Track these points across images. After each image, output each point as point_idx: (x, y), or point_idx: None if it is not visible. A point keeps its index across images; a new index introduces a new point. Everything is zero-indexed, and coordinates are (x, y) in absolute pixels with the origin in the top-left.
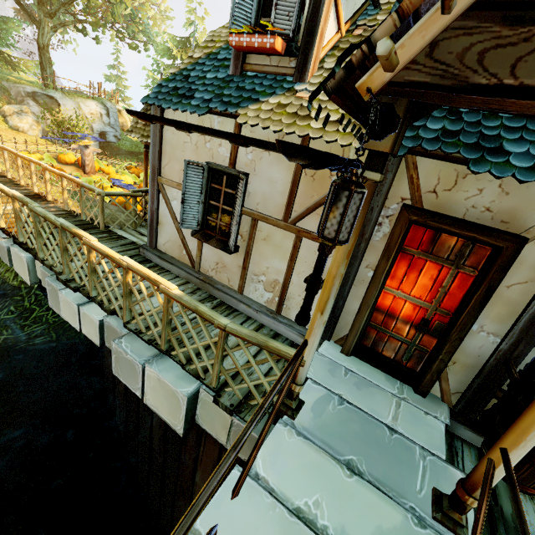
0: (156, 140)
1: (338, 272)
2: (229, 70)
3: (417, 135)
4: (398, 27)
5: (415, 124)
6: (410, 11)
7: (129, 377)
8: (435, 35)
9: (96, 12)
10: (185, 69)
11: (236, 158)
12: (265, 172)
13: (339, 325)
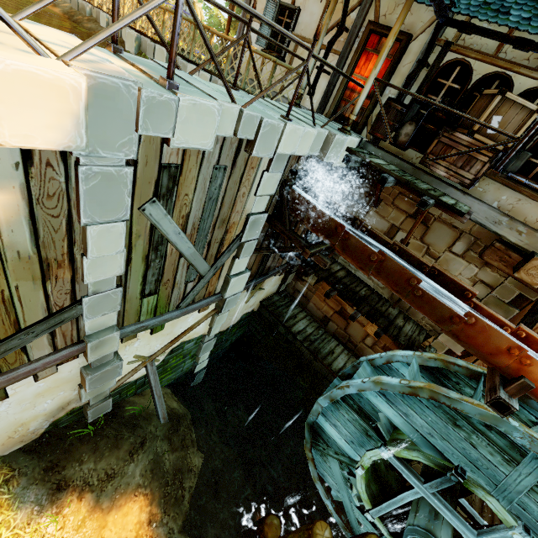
0: None
1: (326, 22)
2: None
3: None
4: None
5: None
6: None
7: None
8: None
9: None
10: None
11: None
12: (310, 8)
13: (329, 105)
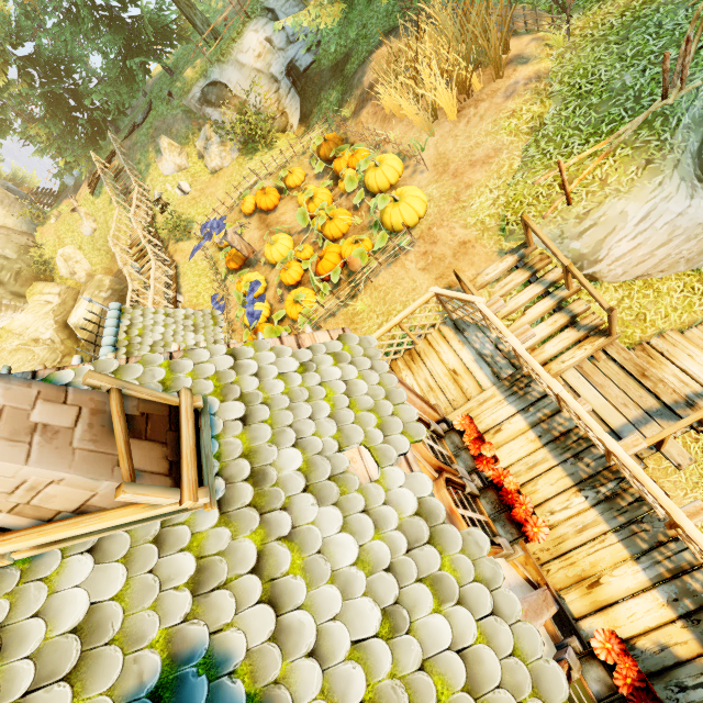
0: None
1: None
2: None
3: None
4: None
5: None
6: None
7: None
8: None
9: None
10: None
11: None
12: None
13: None
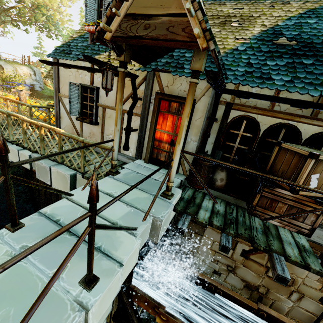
0: (56, 75)
1: (118, 107)
2: (88, 42)
3: (157, 64)
4: (107, 20)
5: (157, 60)
6: (108, 16)
7: (44, 176)
8: (118, 22)
9: (24, 15)
10: (69, 42)
11: (93, 80)
12: None
13: (144, 151)
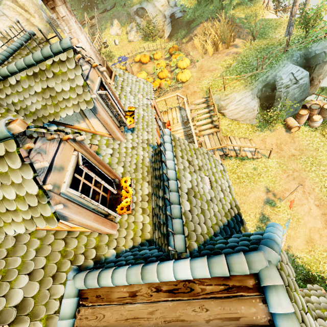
0: None
1: None
2: None
3: None
4: None
5: None
6: None
7: None
8: None
9: None
10: None
11: None
12: None
13: None
